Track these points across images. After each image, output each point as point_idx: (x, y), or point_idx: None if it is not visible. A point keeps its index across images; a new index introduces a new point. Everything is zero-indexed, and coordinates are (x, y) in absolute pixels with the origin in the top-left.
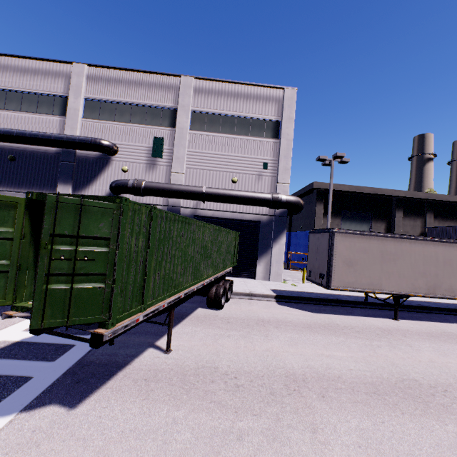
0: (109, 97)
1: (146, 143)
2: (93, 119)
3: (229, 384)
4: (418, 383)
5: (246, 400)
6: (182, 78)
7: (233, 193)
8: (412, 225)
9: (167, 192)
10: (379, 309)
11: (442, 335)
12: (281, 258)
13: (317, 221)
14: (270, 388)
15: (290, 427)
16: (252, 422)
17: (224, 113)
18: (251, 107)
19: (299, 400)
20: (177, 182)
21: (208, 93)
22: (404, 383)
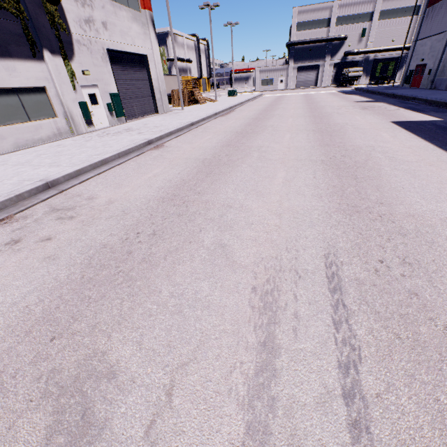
0: (346, 14)
1: (358, 32)
2: (339, 26)
3: None
4: None
5: None
6: None
7: (393, 47)
8: None
9: (367, 52)
10: None
11: None
12: None
13: None
14: None
15: None
16: None
17: (394, 9)
18: (408, 1)
19: None
20: (369, 47)
21: None
22: None
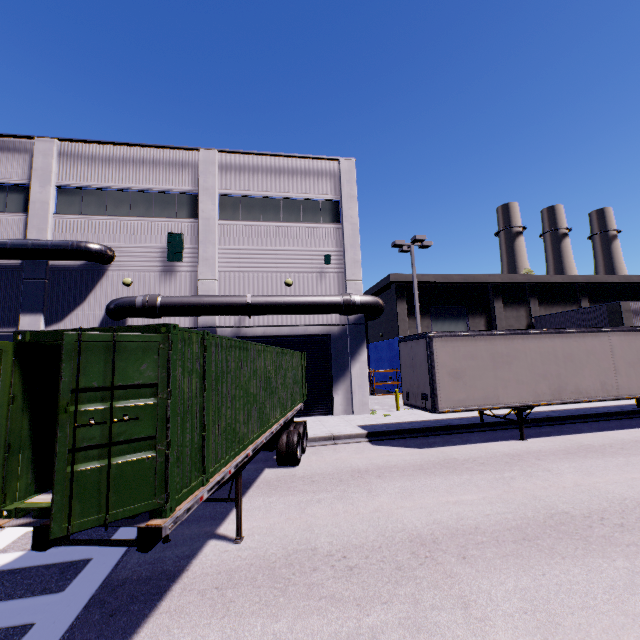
0: (95, 182)
1: (156, 243)
2: (72, 214)
3: (338, 568)
4: (570, 515)
5: (368, 586)
6: (201, 153)
7: (290, 299)
8: (516, 316)
9: (196, 308)
10: (500, 430)
11: (580, 450)
12: (365, 381)
13: (401, 325)
14: (394, 562)
15: (434, 608)
16: (383, 613)
17: (264, 195)
18: (300, 185)
19: (436, 570)
20: (208, 293)
21: (239, 171)
22: (554, 518)
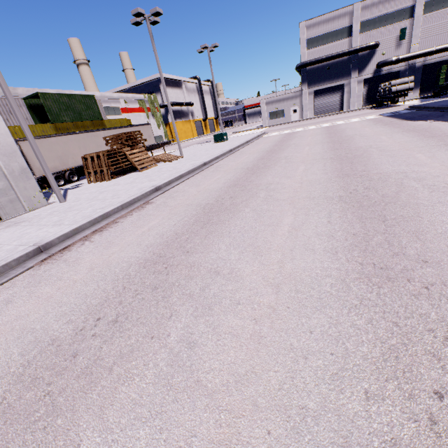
0: (373, 16)
1: (395, 35)
2: (365, 32)
3: None
4: None
5: None
6: None
7: None
8: None
9: (413, 57)
10: None
11: None
12: None
13: None
14: None
15: None
16: None
17: None
18: None
19: None
20: (414, 50)
21: None
22: None
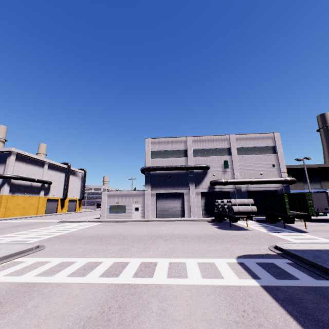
0: (202, 147)
1: (220, 163)
2: (197, 157)
3: None
4: None
5: None
6: (230, 136)
7: (266, 179)
8: None
9: (238, 182)
10: None
11: None
12: None
13: (290, 185)
14: None
15: None
16: None
17: (250, 146)
18: (261, 142)
19: None
20: (237, 177)
21: (241, 139)
22: None
